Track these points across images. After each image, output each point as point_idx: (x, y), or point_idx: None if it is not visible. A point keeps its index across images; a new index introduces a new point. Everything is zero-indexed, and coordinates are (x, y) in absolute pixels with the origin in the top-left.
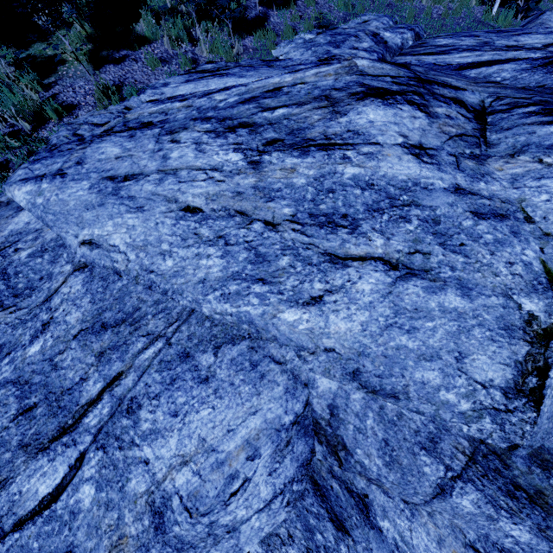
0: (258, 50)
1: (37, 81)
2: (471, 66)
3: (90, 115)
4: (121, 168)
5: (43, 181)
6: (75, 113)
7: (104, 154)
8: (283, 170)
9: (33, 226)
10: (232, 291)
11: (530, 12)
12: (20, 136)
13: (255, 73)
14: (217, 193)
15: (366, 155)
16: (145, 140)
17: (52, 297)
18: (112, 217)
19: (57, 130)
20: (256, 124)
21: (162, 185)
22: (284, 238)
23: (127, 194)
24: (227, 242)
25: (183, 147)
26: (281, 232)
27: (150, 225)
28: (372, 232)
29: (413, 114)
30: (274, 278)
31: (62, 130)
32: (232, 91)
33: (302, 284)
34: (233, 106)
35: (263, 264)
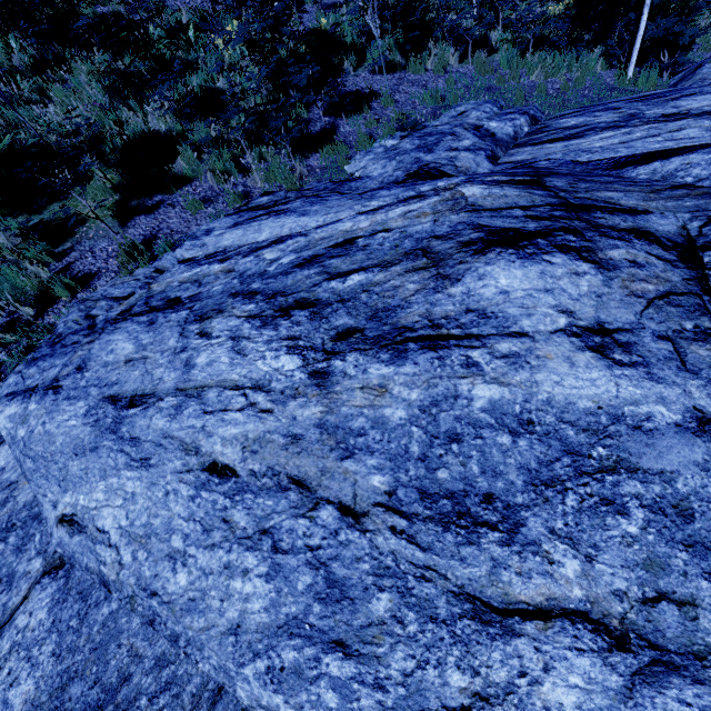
0: (327, 169)
1: (48, 251)
2: (633, 160)
3: (111, 285)
4: (128, 382)
5: (32, 399)
6: (93, 284)
7: (112, 353)
8: (366, 390)
9: (7, 476)
10: (287, 664)
11: (679, 67)
12: (20, 326)
13: (321, 206)
14: (260, 436)
15: (507, 358)
16: (167, 330)
17: (2, 631)
18: (105, 474)
19: (67, 311)
20: (320, 302)
21: (179, 418)
22: (377, 547)
23: (129, 434)
24: (276, 544)
25: (215, 345)
26: (370, 534)
27: (157, 496)
28: (552, 541)
29: (573, 268)
30: (364, 645)
31: (73, 312)
32: (287, 244)
33: (423, 670)
34: (287, 272)
35: (342, 606)
